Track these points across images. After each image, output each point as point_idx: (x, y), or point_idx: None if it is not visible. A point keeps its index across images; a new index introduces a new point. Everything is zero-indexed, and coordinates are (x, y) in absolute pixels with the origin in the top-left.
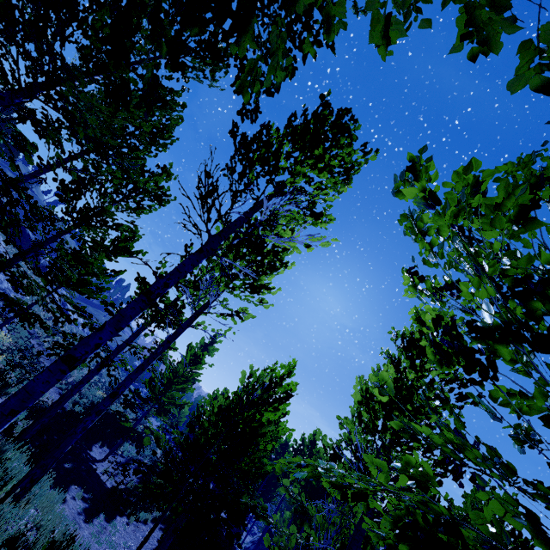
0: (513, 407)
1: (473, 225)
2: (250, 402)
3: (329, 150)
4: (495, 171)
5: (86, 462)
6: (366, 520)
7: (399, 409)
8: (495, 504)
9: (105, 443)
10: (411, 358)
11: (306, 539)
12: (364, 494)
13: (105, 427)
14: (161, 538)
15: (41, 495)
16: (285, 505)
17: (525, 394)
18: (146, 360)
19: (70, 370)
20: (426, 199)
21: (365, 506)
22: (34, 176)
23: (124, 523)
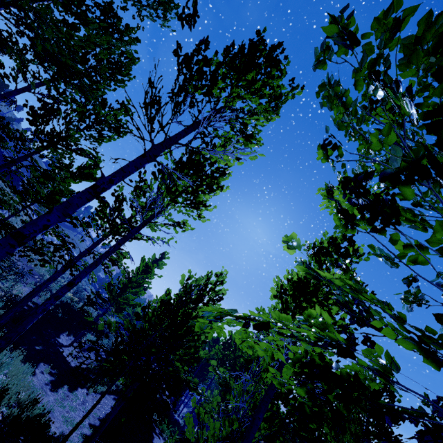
0: (409, 259)
1: (382, 120)
2: (187, 299)
3: (261, 80)
4: (416, 6)
5: (54, 346)
6: (271, 370)
7: (306, 300)
8: (389, 330)
9: (71, 333)
10: (319, 262)
11: (226, 403)
12: (266, 323)
13: (71, 321)
14: (114, 405)
15: (8, 364)
16: (215, 386)
17: (421, 245)
18: (99, 258)
19: (19, 246)
20: (345, 39)
21: (270, 357)
22: (4, 97)
23: (84, 393)
